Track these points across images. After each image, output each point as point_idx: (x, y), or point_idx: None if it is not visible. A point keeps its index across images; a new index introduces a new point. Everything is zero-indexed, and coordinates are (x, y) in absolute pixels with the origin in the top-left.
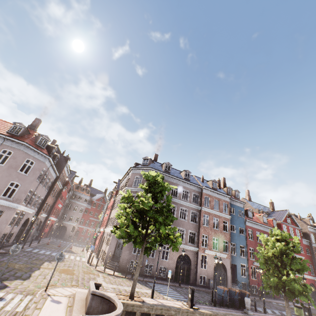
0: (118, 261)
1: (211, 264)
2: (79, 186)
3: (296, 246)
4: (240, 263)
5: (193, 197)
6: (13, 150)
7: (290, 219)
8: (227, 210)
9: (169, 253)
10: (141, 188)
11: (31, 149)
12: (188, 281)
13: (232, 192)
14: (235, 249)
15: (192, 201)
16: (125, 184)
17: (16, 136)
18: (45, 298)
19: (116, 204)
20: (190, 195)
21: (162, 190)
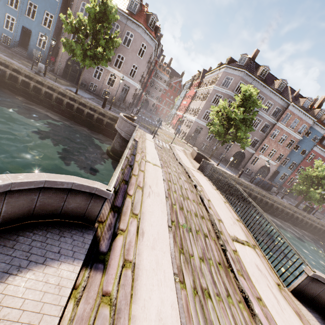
0: (194, 141)
1: (259, 164)
2: (161, 65)
3: None
4: (283, 172)
5: (275, 110)
6: (133, 33)
7: None
8: (303, 132)
9: (231, 147)
10: (236, 99)
11: (145, 33)
12: (237, 167)
13: (322, 116)
14: (286, 162)
15: (271, 114)
16: (213, 81)
17: (133, 14)
18: (173, 147)
19: (199, 97)
20: (273, 108)
21: (253, 107)
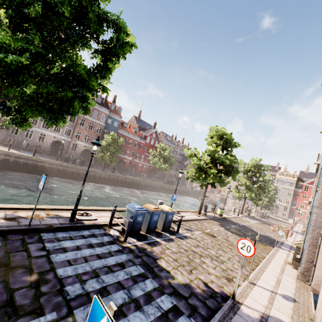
0: None
1: (80, 149)
2: None
3: (121, 142)
4: None
5: None
6: None
7: (156, 135)
8: (104, 120)
9: (46, 138)
10: None
11: None
12: (61, 156)
13: (116, 108)
14: None
15: None
16: None
17: None
18: None
19: None
20: None
21: None
